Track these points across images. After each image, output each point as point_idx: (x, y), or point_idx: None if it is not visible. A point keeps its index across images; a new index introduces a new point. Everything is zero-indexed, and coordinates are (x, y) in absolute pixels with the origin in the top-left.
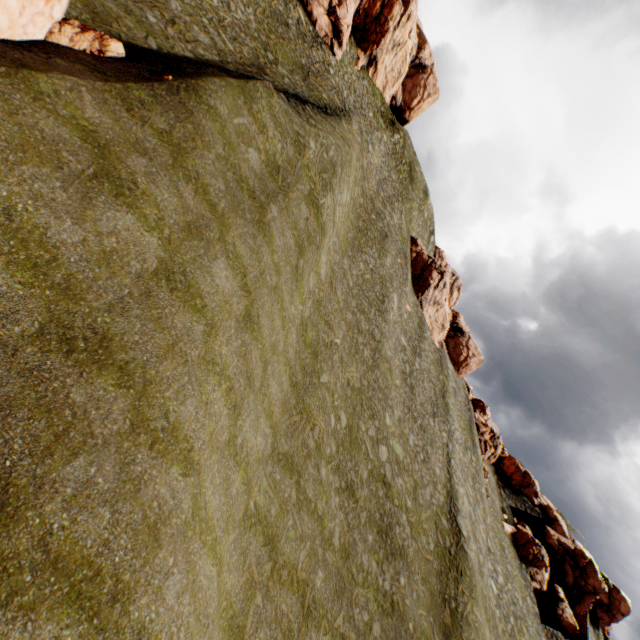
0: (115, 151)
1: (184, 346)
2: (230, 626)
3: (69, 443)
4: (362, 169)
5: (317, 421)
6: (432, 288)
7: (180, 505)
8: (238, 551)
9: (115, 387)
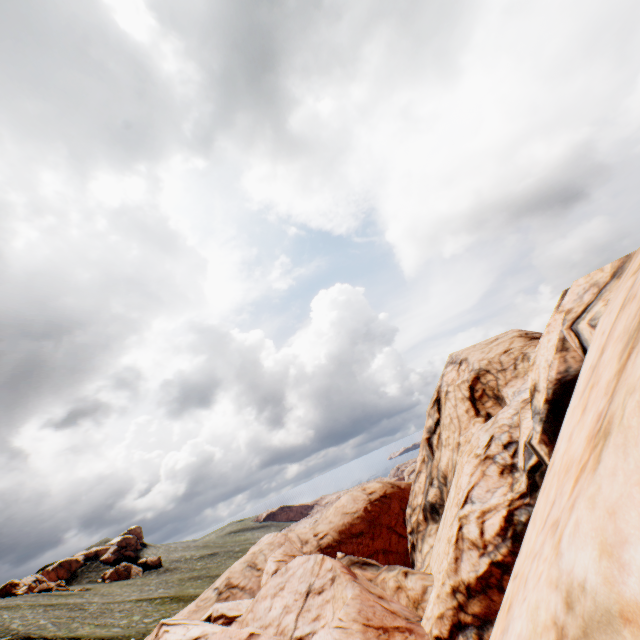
0: None
1: None
2: None
3: None
4: None
5: None
6: None
7: None
8: None
9: None
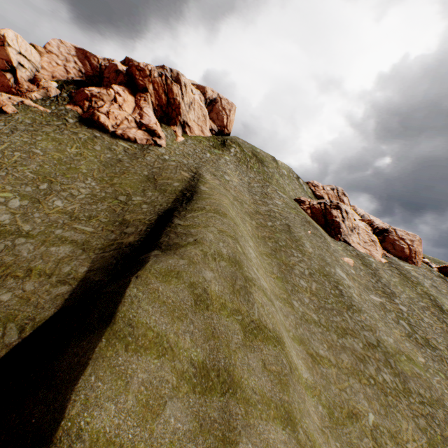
0: None
1: None
2: None
3: None
4: (235, 199)
5: None
6: (341, 223)
7: None
8: None
9: None
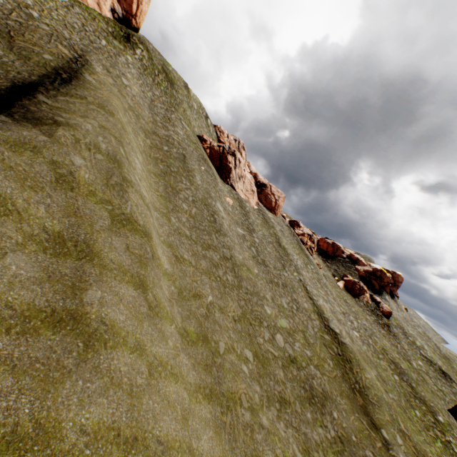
0: None
1: None
2: None
3: None
4: (131, 109)
5: (239, 390)
6: (233, 169)
7: None
8: None
9: None
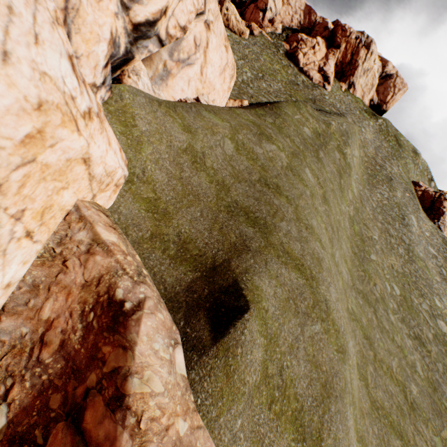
0: (262, 127)
1: (304, 197)
2: (357, 369)
3: (278, 216)
4: (360, 141)
5: (376, 282)
6: (446, 215)
7: (324, 259)
8: (349, 327)
9: (286, 203)
